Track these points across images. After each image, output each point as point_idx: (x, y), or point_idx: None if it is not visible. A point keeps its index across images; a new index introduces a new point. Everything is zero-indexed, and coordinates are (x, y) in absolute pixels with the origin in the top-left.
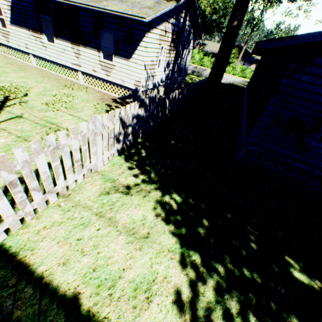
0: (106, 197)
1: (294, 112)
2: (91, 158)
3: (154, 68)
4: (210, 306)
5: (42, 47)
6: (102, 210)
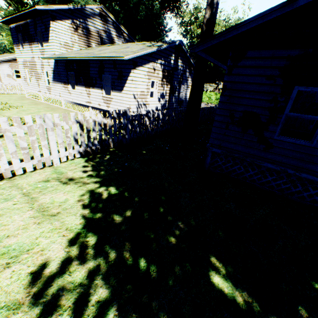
0: (44, 183)
1: (244, 107)
2: (43, 150)
3: (145, 98)
4: (69, 286)
5: (68, 94)
6: (32, 191)
